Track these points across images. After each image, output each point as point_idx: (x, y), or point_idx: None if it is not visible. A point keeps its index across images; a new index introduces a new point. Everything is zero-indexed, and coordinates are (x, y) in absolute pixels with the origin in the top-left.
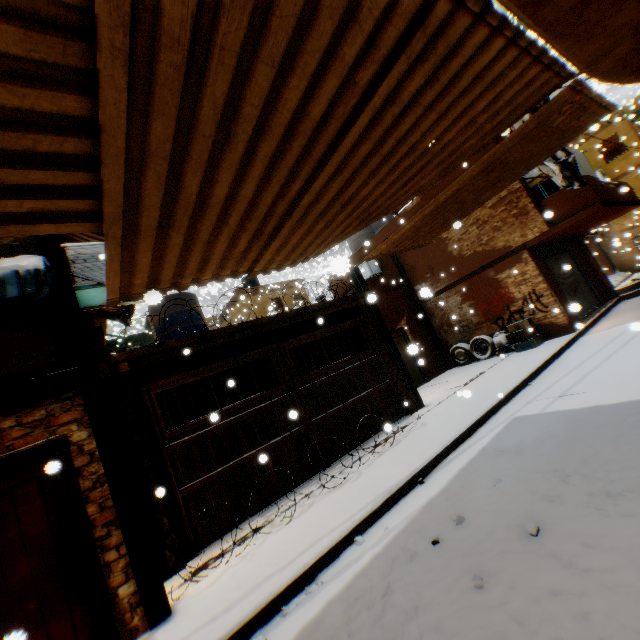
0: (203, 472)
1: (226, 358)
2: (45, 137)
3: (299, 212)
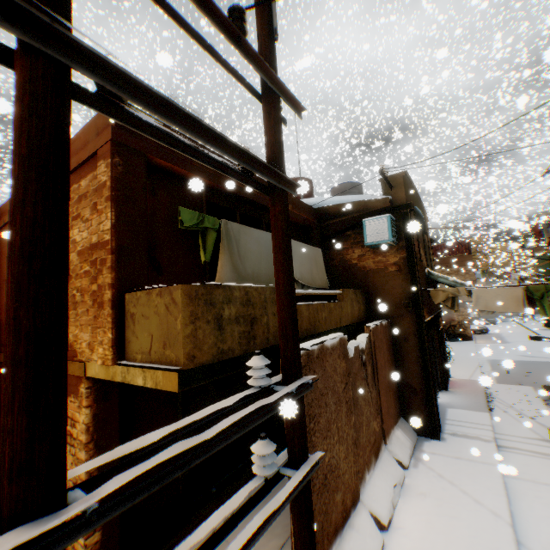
0: None
1: None
2: None
3: None
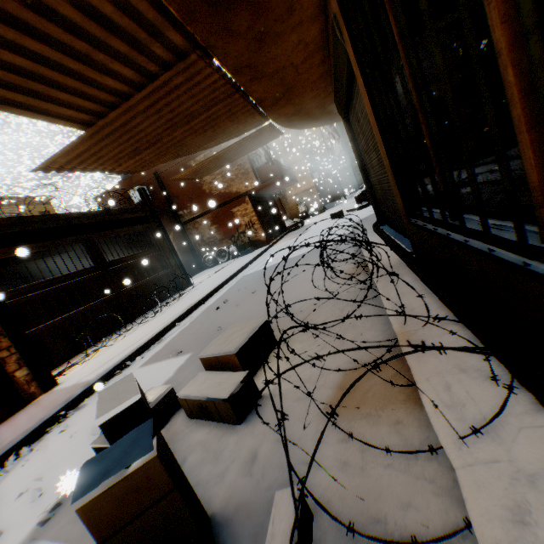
0: (39, 323)
1: (46, 240)
2: (107, 95)
3: (160, 144)
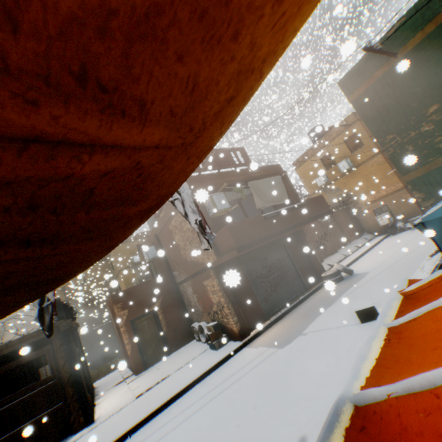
0: None
1: None
2: None
3: None
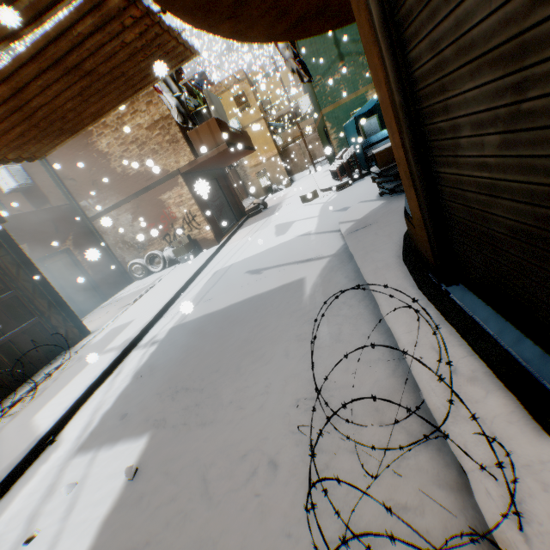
0: None
1: None
2: None
3: None
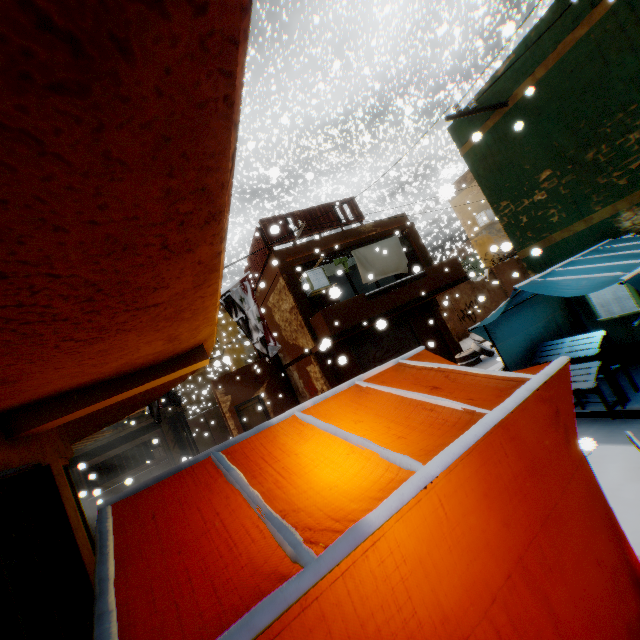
0: None
1: None
2: None
3: None
